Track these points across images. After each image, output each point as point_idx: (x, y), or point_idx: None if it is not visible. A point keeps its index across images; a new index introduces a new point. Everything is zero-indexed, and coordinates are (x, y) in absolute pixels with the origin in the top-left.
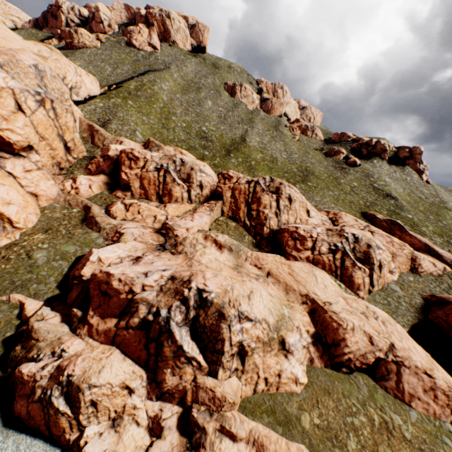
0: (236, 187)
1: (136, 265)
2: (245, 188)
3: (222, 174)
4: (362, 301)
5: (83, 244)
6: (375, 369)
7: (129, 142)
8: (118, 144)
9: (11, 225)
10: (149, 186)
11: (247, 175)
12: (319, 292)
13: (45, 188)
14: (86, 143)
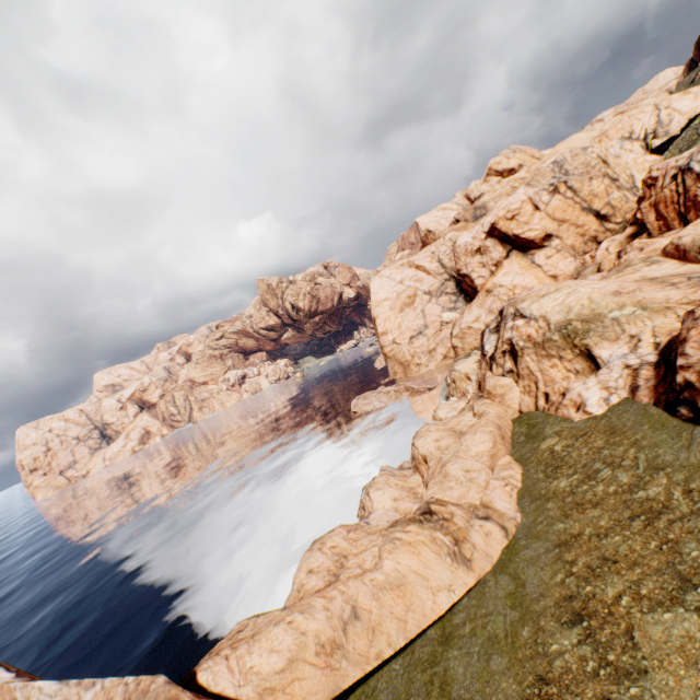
0: None
1: None
2: None
3: None
4: None
5: None
6: None
7: None
8: None
9: None
10: (665, 210)
11: None
12: None
13: (562, 268)
14: None
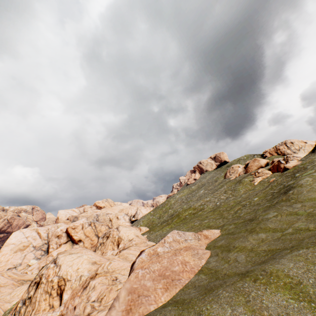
0: None
1: None
2: None
3: None
4: None
5: None
6: None
7: None
8: None
9: None
10: None
11: (156, 230)
12: (1, 293)
13: None
14: None
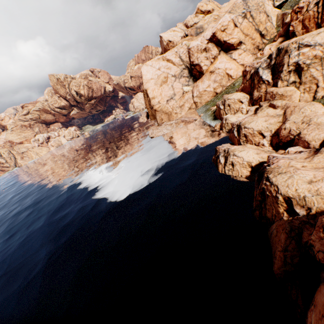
0: None
1: None
2: None
3: None
4: None
5: None
6: None
7: None
8: None
9: (231, 78)
10: (308, 23)
11: None
12: None
13: (247, 60)
14: (278, 28)
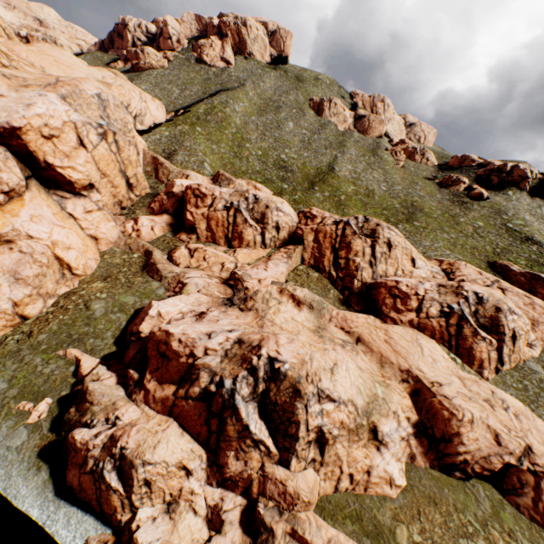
0: (320, 229)
1: (199, 323)
2: (331, 230)
3: (304, 212)
4: (486, 383)
5: (143, 294)
6: (502, 478)
7: (196, 176)
8: (184, 178)
9: (70, 272)
10: (217, 227)
11: (335, 213)
12: (425, 367)
13: (105, 230)
14: (149, 178)
